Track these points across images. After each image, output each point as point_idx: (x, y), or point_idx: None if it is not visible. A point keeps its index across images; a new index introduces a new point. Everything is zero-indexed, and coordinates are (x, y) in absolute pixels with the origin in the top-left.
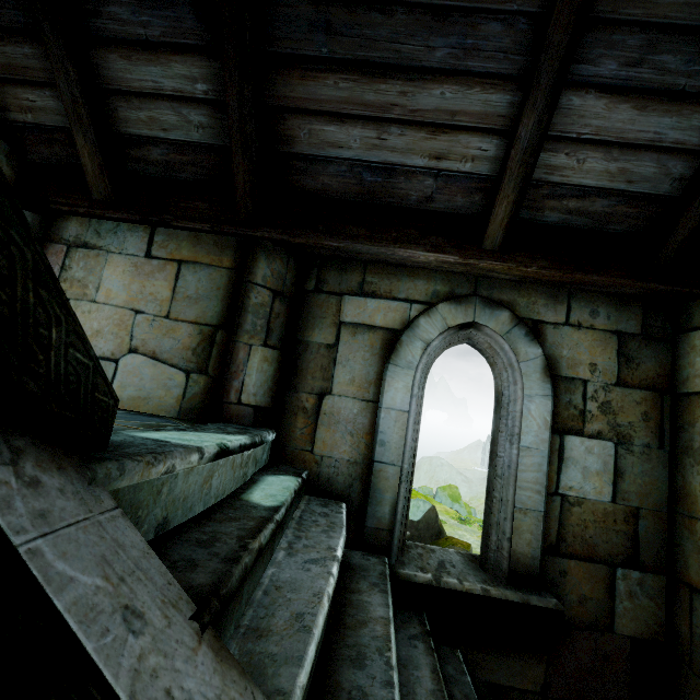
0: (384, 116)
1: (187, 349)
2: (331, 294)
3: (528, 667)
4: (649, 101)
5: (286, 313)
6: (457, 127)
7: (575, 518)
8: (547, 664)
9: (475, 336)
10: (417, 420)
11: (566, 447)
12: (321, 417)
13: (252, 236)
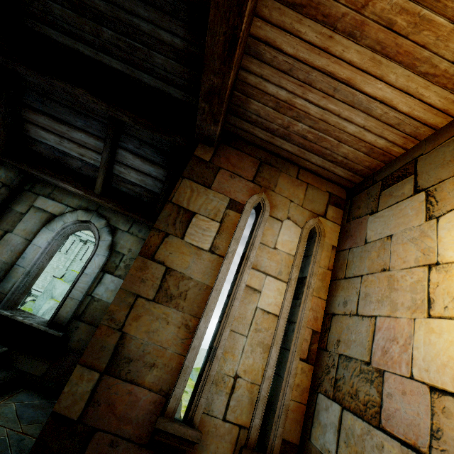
0: (62, 135)
1: None
2: (35, 193)
3: (41, 365)
4: (145, 160)
5: (7, 194)
6: (87, 148)
7: (93, 306)
8: (50, 365)
9: (91, 227)
10: (49, 254)
11: (104, 278)
12: (1, 241)
13: (2, 160)
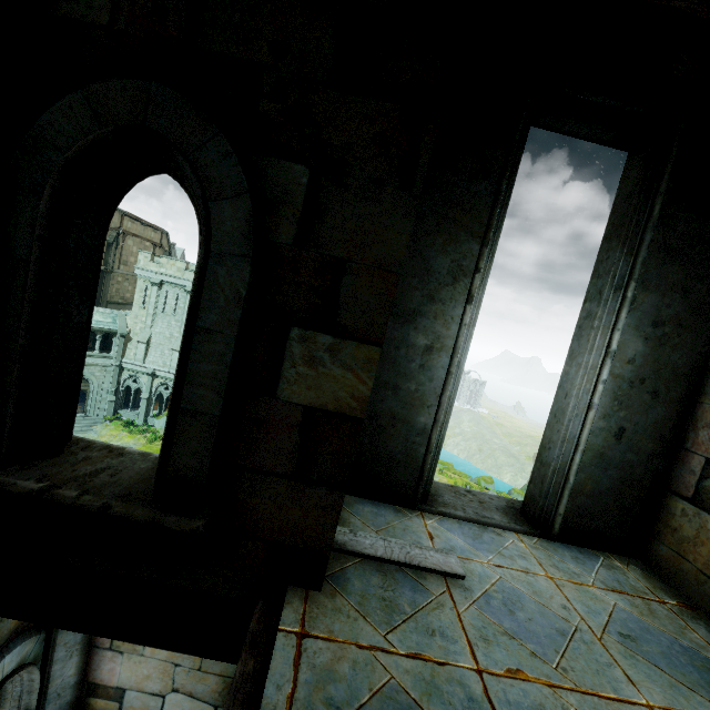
0: None
1: (215, 692)
2: None
3: None
4: None
5: None
6: None
7: None
8: None
9: None
10: None
11: None
12: None
13: None
